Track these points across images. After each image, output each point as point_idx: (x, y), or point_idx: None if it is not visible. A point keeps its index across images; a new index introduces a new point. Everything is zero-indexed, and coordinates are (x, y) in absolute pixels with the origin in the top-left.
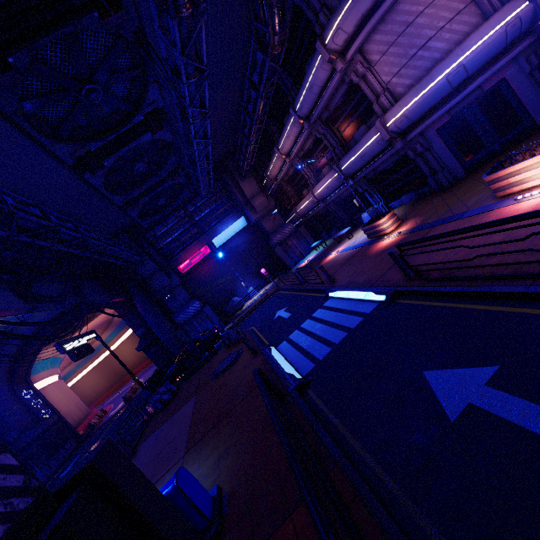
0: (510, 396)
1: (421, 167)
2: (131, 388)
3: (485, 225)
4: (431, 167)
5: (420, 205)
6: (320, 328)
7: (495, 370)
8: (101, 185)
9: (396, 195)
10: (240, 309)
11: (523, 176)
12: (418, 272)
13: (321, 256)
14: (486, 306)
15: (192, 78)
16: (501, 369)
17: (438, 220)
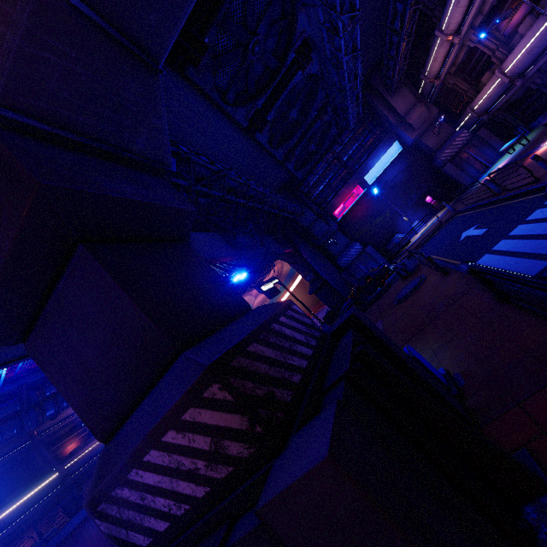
0: None
1: None
2: None
3: None
4: None
5: None
6: (546, 227)
7: None
8: (267, 142)
9: None
10: (404, 246)
11: None
12: None
13: (522, 156)
14: None
15: None
16: None
17: None
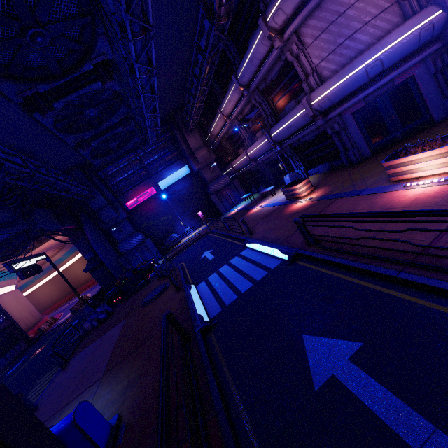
0: (366, 375)
1: (336, 143)
2: (78, 302)
3: (371, 214)
4: (344, 144)
5: (331, 176)
6: (233, 275)
7: (359, 347)
8: (52, 125)
9: (314, 163)
10: (177, 244)
11: (413, 167)
12: (316, 240)
13: (248, 208)
14: (364, 282)
15: (138, 36)
16: (364, 347)
17: (342, 193)
